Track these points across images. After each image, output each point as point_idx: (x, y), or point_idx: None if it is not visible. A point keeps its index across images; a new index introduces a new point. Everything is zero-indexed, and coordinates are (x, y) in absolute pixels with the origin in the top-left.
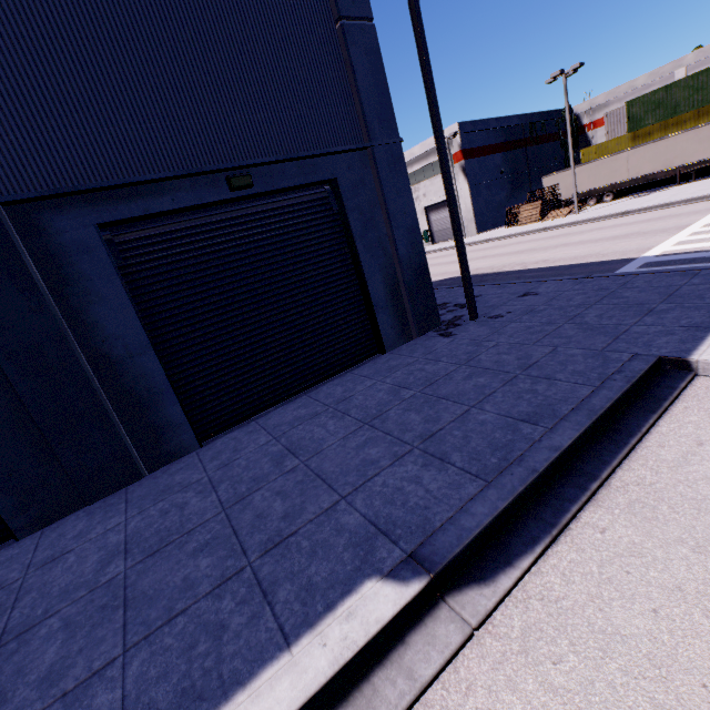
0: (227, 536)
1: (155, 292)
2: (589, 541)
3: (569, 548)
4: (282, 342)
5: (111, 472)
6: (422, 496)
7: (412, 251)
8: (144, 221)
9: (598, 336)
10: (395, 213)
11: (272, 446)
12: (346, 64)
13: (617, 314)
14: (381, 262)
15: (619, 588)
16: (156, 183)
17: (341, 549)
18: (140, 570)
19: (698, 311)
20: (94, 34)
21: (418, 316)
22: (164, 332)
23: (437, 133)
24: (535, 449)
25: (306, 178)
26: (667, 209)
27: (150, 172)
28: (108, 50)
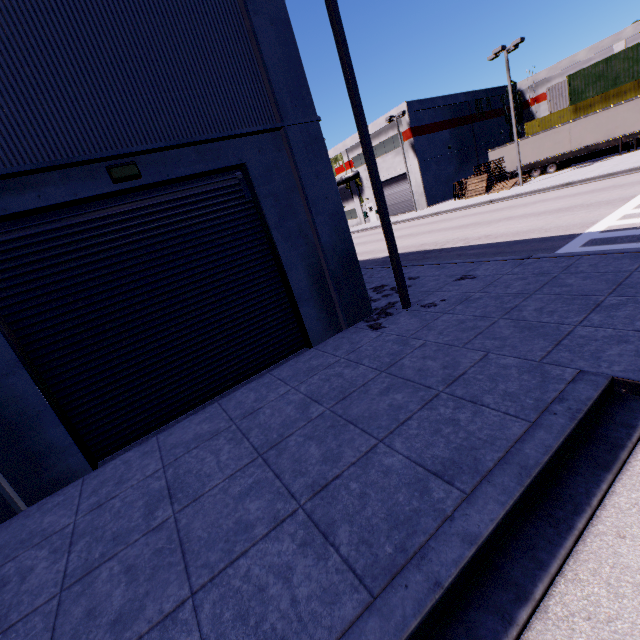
0: None
1: (29, 301)
2: None
3: None
4: (191, 344)
5: None
6: (284, 611)
7: (336, 238)
8: (11, 221)
9: (537, 339)
10: (315, 198)
11: (155, 480)
12: (250, 36)
13: (559, 308)
14: (302, 251)
15: None
16: (16, 178)
17: None
18: None
19: None
20: None
21: (347, 306)
22: (44, 344)
23: (356, 110)
24: (443, 536)
25: (208, 164)
26: (610, 179)
27: (6, 165)
28: None
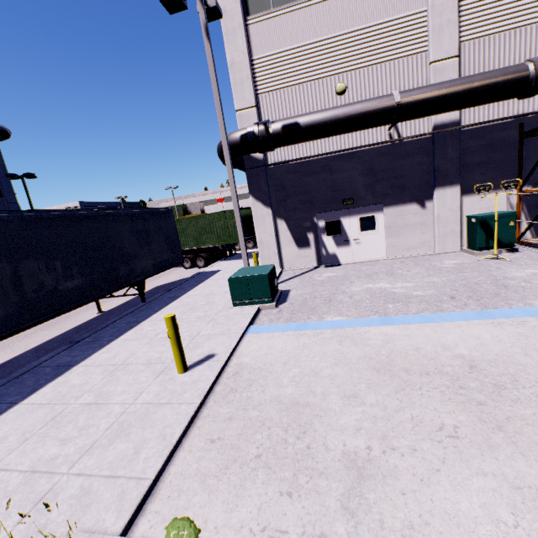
0: None
1: None
2: None
3: None
4: None
5: None
6: None
7: None
8: None
9: None
10: None
11: None
12: None
13: None
14: None
15: None
16: None
17: None
18: None
19: None
20: None
21: None
22: None
23: None
24: None
25: None
26: None
27: None
28: None
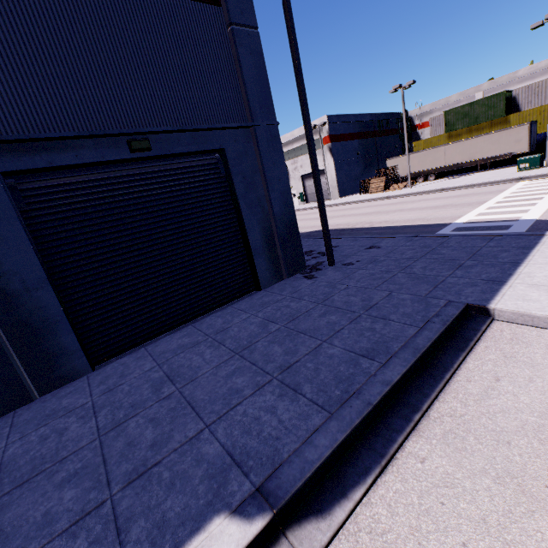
0: (97, 465)
1: (57, 234)
2: (412, 471)
3: (395, 478)
4: (173, 279)
5: (0, 396)
6: (275, 426)
7: (284, 210)
8: (49, 172)
9: (422, 284)
10: (271, 179)
11: (154, 372)
12: (235, 60)
13: (436, 267)
14: (259, 217)
15: (435, 520)
16: (61, 140)
17: (197, 481)
18: (4, 503)
19: (494, 268)
20: (7, 8)
21: (288, 261)
22: (63, 269)
23: (306, 120)
24: (371, 383)
25: (199, 146)
26: (471, 188)
27: (55, 130)
28: (20, 23)
